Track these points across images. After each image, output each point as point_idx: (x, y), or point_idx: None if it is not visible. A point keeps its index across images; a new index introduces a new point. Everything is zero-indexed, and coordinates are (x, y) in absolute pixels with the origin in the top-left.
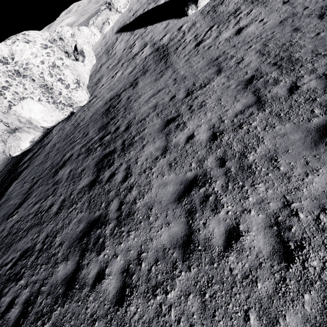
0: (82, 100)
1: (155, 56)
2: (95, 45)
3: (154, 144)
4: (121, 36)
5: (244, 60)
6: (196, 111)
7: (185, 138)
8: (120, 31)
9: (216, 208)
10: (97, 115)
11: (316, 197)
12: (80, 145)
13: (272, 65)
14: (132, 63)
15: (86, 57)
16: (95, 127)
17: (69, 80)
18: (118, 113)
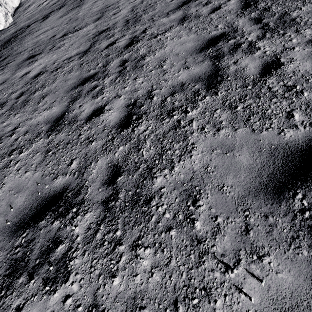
0: None
1: None
2: None
3: (4, 76)
4: None
5: (120, 12)
6: (52, 51)
7: (23, 74)
8: None
9: None
10: (1, 42)
11: (32, 125)
12: None
13: (125, 21)
14: None
15: None
16: None
17: None
18: (13, 43)
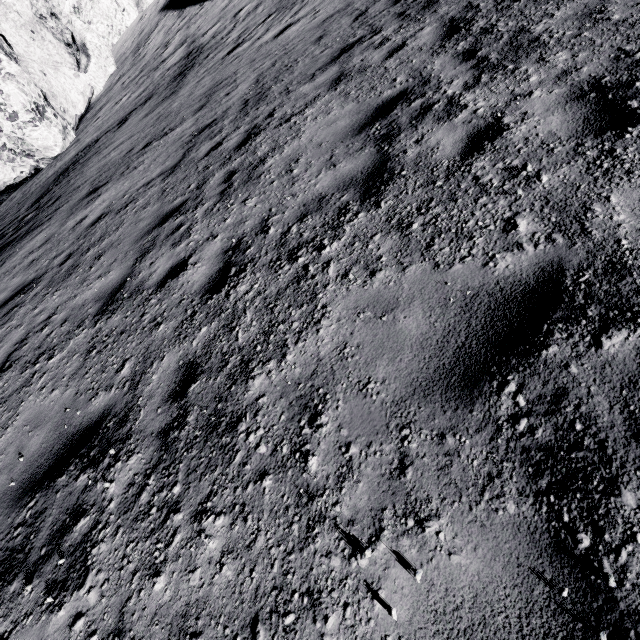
0: (49, 145)
1: (178, 69)
2: (125, 34)
3: (49, 230)
4: (164, 19)
5: (236, 89)
6: (124, 177)
7: (77, 222)
8: (167, 8)
9: (6, 322)
10: (54, 176)
11: (74, 308)
12: (0, 229)
13: (242, 104)
14: (149, 79)
15: (92, 60)
16: (34, 198)
17: (15, 104)
18: (70, 174)
